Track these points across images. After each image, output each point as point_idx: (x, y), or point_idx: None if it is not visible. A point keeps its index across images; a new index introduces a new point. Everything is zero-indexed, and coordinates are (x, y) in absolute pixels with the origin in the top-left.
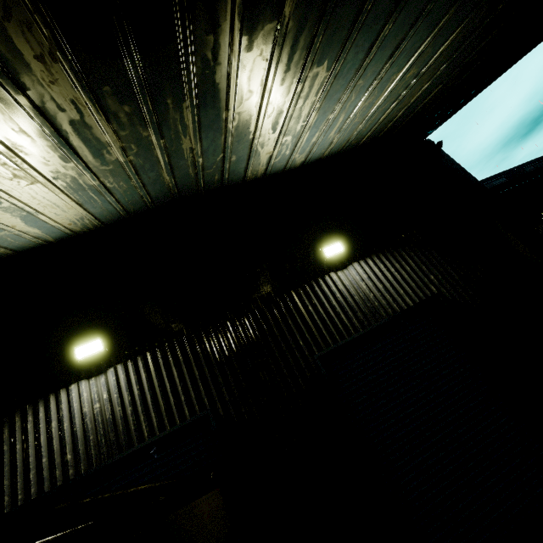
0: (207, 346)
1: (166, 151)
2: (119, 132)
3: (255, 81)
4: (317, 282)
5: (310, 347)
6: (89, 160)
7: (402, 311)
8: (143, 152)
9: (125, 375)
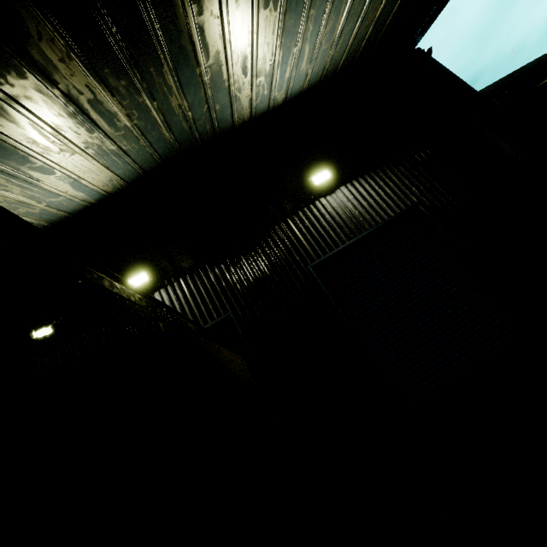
0: (224, 269)
1: (160, 111)
2: (122, 103)
3: (214, 37)
4: (309, 208)
5: (305, 260)
6: (106, 129)
7: (383, 222)
8: (143, 115)
9: (167, 296)
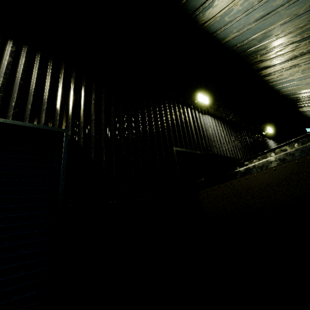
0: None
1: None
2: None
3: None
4: None
5: None
6: None
7: None
8: None
9: (274, 144)
